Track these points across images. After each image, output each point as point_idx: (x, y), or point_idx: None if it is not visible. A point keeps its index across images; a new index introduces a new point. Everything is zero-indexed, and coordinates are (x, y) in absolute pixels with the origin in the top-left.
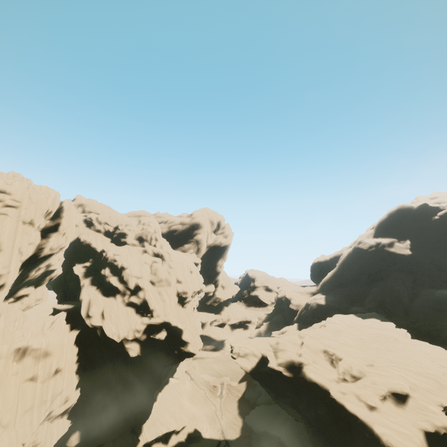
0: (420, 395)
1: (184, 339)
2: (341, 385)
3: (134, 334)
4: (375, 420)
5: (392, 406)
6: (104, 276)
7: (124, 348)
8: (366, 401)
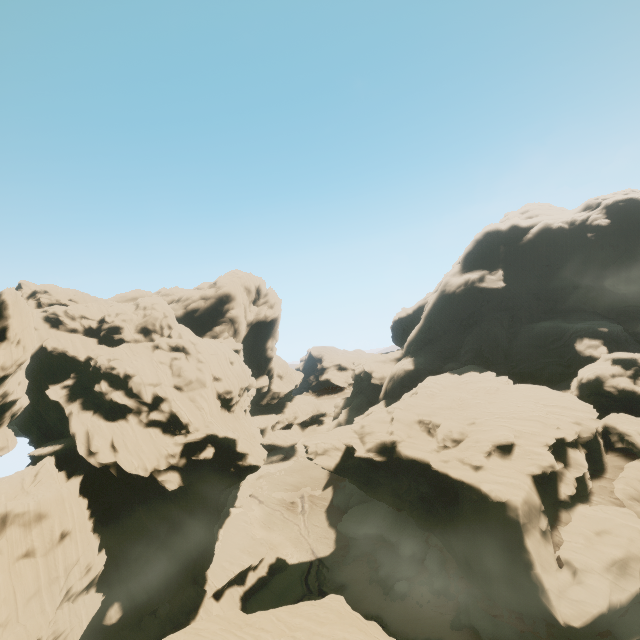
0: (526, 441)
1: (240, 451)
2: (442, 453)
3: (167, 461)
4: (482, 480)
5: (498, 460)
6: (101, 393)
7: (157, 483)
8: (471, 463)
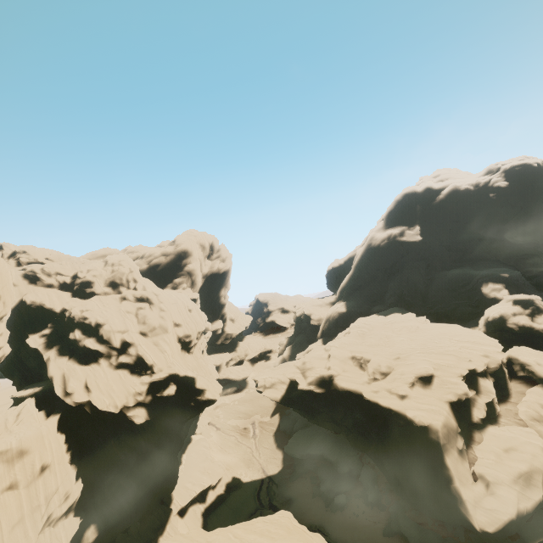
0: (443, 372)
1: (198, 388)
2: (372, 385)
3: (135, 398)
4: (407, 407)
5: (420, 389)
6: (75, 341)
7: (127, 418)
8: (397, 393)
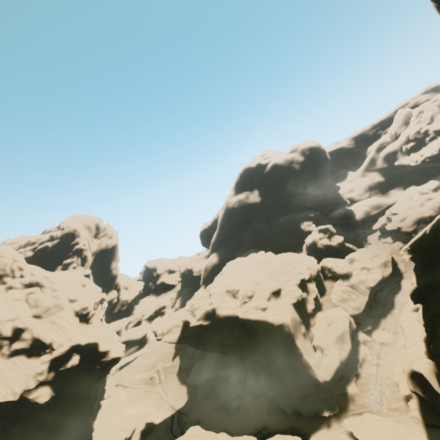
0: (286, 285)
1: (102, 351)
2: (243, 307)
3: (36, 379)
4: (268, 315)
5: (274, 300)
6: None
7: (29, 401)
8: (260, 307)
